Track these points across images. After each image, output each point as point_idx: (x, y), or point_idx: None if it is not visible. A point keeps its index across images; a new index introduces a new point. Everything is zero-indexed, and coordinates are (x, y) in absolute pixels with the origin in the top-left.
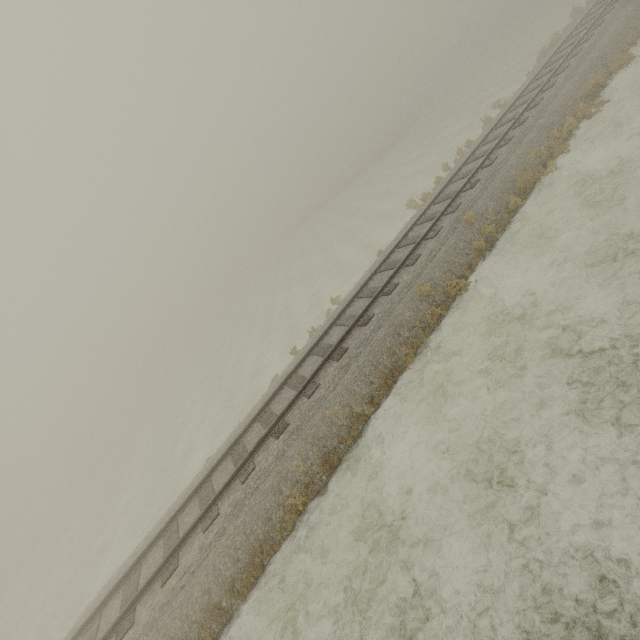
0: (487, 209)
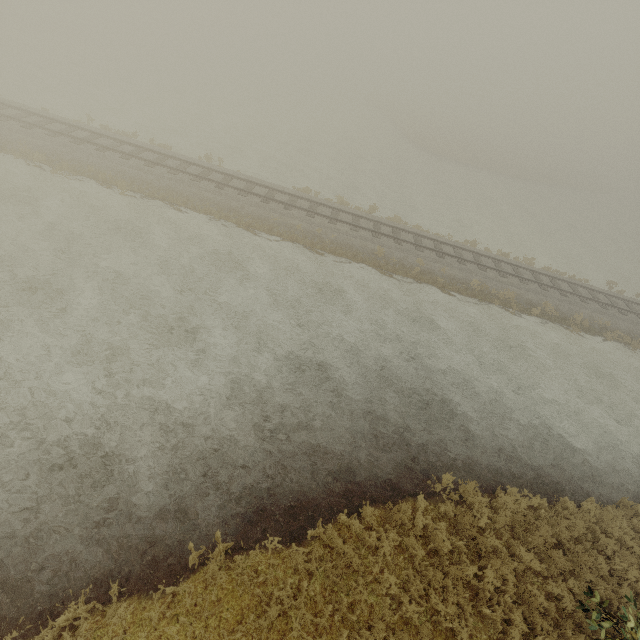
0: None
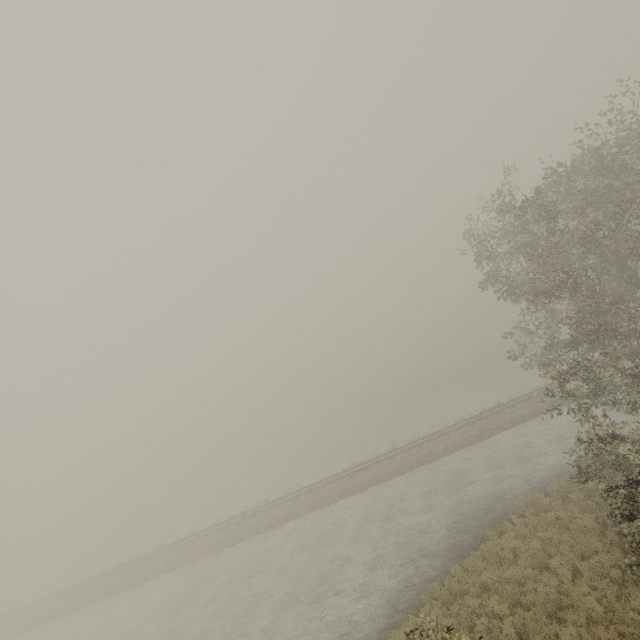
0: (169, 562)
